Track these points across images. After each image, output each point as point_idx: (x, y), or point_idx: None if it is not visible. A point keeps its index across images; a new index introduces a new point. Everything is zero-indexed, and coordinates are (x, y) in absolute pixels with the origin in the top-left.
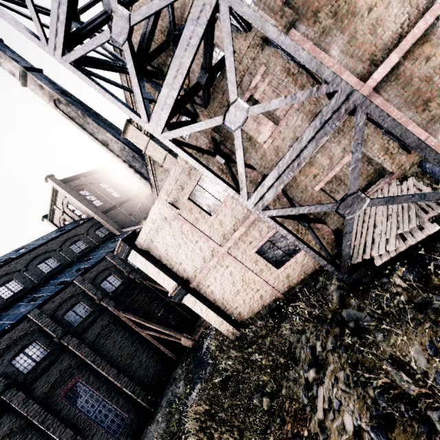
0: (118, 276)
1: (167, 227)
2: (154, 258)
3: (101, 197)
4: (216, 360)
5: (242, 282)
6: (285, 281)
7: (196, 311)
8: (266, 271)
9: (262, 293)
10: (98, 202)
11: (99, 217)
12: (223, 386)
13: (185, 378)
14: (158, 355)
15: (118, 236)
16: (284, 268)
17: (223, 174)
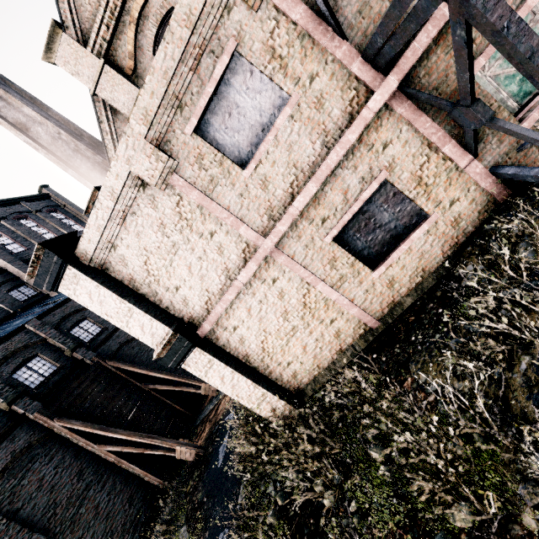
0: (51, 358)
1: (147, 209)
2: (119, 284)
3: (22, 240)
4: (254, 474)
5: (302, 309)
6: (386, 294)
7: (212, 382)
8: (351, 279)
9: (341, 325)
10: (17, 247)
11: (17, 269)
12: (291, 529)
13: (190, 521)
14: (132, 488)
15: (54, 297)
16: (388, 266)
17: (273, 60)
